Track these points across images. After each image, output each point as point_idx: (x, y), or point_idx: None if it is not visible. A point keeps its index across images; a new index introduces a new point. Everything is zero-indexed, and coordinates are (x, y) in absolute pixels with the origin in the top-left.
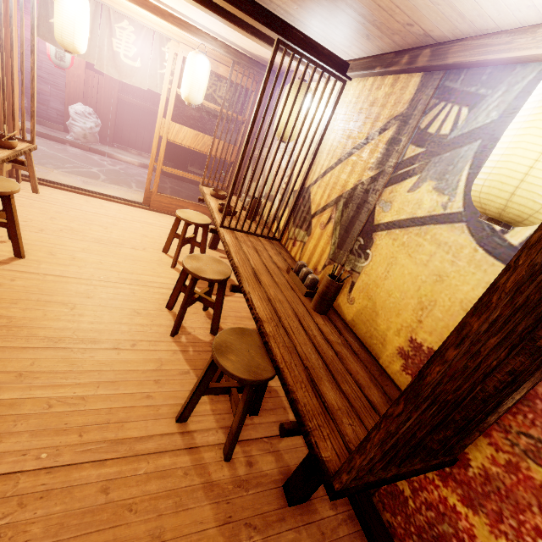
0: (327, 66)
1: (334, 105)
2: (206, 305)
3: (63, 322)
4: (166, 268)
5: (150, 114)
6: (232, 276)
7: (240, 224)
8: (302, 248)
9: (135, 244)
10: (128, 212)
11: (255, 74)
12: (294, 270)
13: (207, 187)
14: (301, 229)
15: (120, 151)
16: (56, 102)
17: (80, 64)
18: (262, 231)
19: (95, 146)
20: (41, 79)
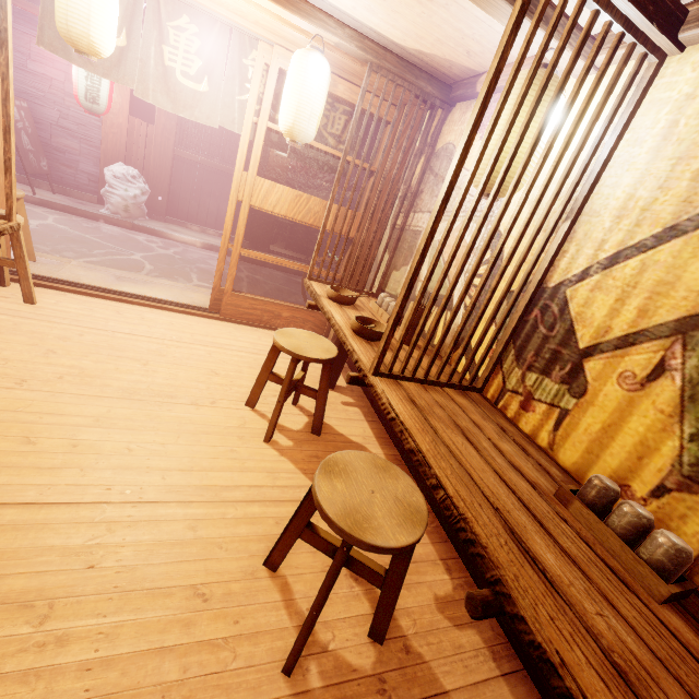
0: (641, 16)
1: (632, 111)
2: (361, 577)
3: (8, 684)
4: (255, 445)
5: (218, 175)
6: (372, 446)
7: (399, 359)
8: (559, 421)
9: (196, 393)
10: (185, 326)
11: (405, 88)
12: (583, 500)
13: (318, 282)
14: (545, 377)
15: (176, 227)
16: (88, 162)
17: (121, 109)
18: (451, 376)
19: (140, 221)
20: (67, 132)
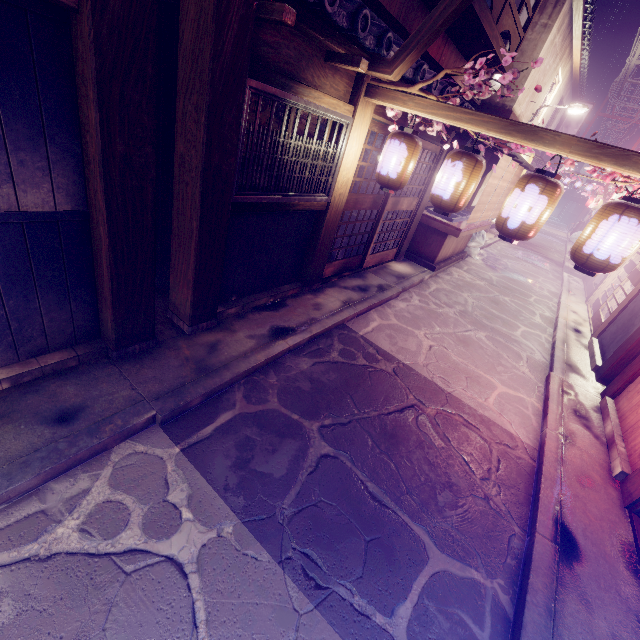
0: None
1: None
2: None
3: None
4: None
5: None
6: None
7: None
8: None
9: None
10: None
11: None
12: None
13: None
14: None
15: None
16: None
17: None
18: None
19: None
20: None
